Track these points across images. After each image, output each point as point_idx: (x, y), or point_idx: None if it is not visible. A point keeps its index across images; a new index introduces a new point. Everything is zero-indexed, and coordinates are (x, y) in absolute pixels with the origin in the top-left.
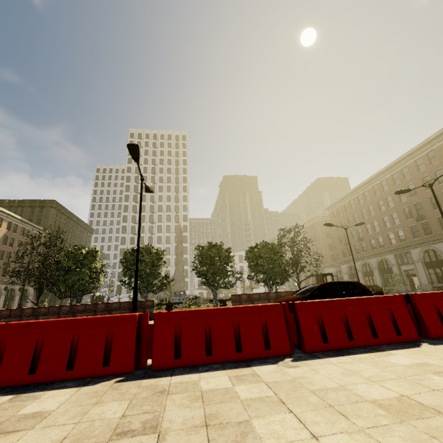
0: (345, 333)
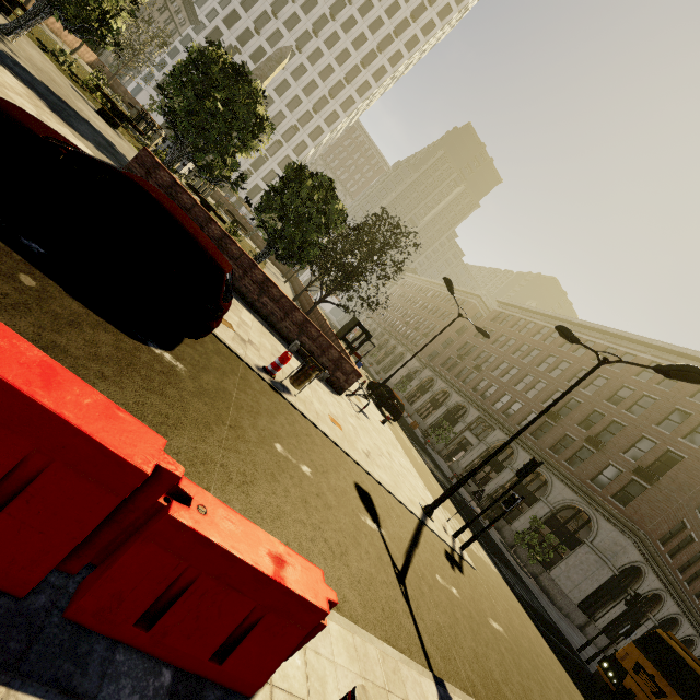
0: None
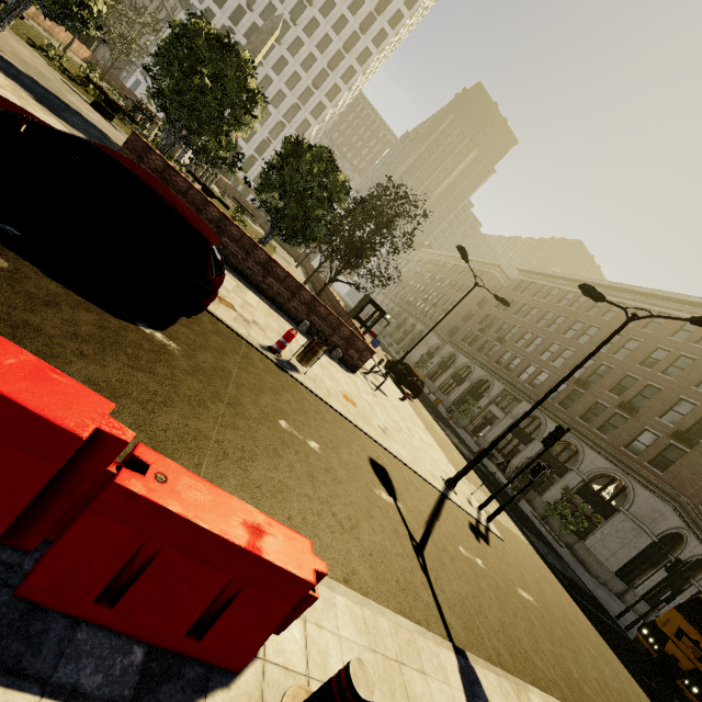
0: None
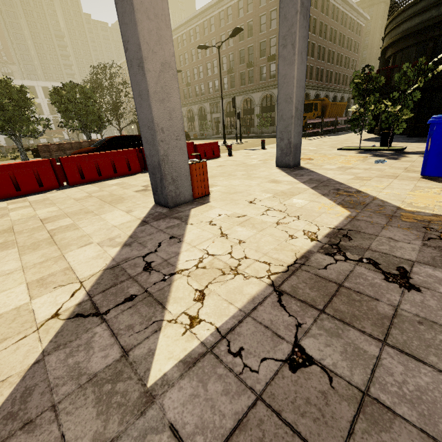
0: (96, 173)
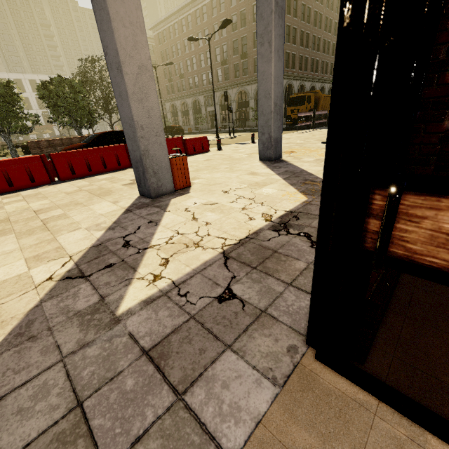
0: (86, 169)
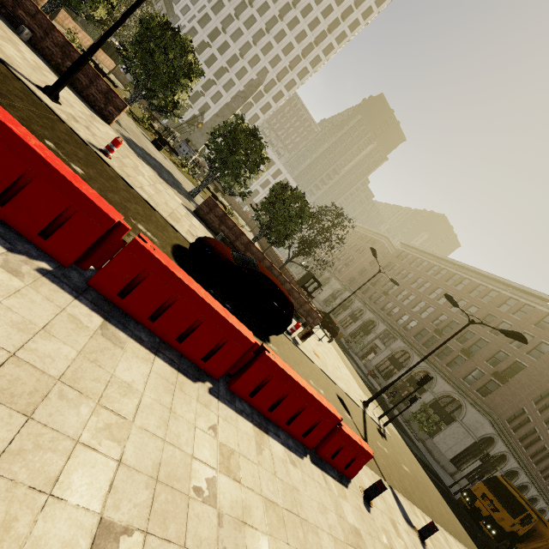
0: (151, 310)
